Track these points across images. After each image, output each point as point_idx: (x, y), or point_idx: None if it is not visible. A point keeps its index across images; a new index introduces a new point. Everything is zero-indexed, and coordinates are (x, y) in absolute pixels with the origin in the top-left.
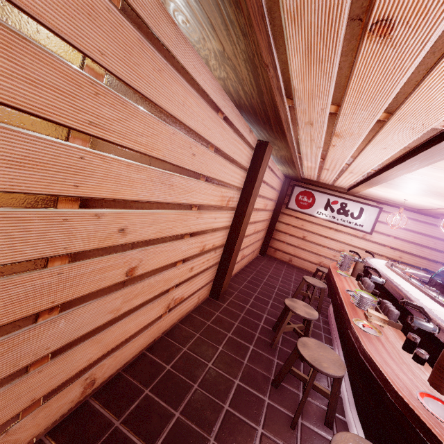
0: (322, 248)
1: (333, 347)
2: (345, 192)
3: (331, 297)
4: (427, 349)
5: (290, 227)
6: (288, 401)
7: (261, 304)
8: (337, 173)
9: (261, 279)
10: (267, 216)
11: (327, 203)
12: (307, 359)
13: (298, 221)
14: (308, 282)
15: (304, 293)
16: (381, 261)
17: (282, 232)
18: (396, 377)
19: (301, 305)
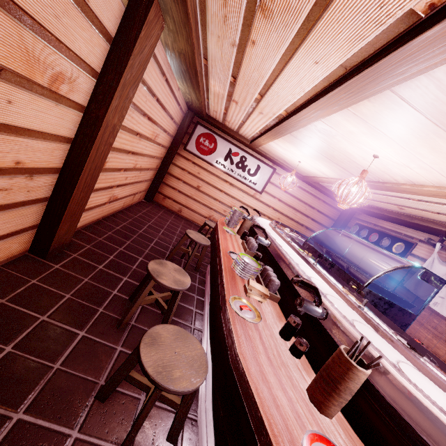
0: (215, 201)
1: (203, 312)
2: (248, 144)
3: (212, 258)
4: (305, 334)
5: (185, 173)
6: (117, 419)
7: (125, 263)
8: (246, 112)
9: (137, 230)
10: (158, 152)
11: (229, 153)
12: (150, 370)
13: (195, 168)
14: (190, 237)
15: (184, 250)
16: (266, 221)
17: (176, 177)
18: (275, 407)
19: (171, 270)
